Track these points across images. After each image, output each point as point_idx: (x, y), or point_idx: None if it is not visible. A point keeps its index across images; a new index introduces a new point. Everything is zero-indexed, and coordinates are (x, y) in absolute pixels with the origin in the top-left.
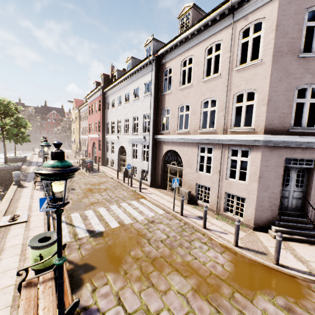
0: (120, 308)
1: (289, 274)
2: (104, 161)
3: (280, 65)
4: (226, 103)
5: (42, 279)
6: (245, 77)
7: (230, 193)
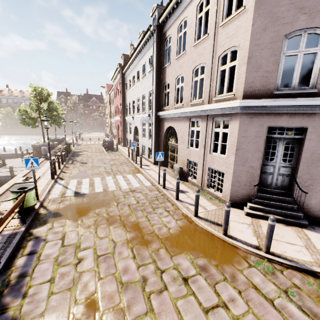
0: (60, 241)
1: (232, 244)
2: (125, 142)
3: (265, 9)
4: (212, 67)
5: None
6: (229, 33)
7: (213, 168)
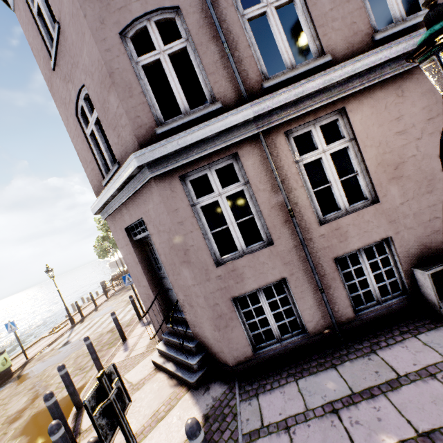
0: None
1: None
2: None
3: (57, 97)
4: None
5: None
6: None
7: None
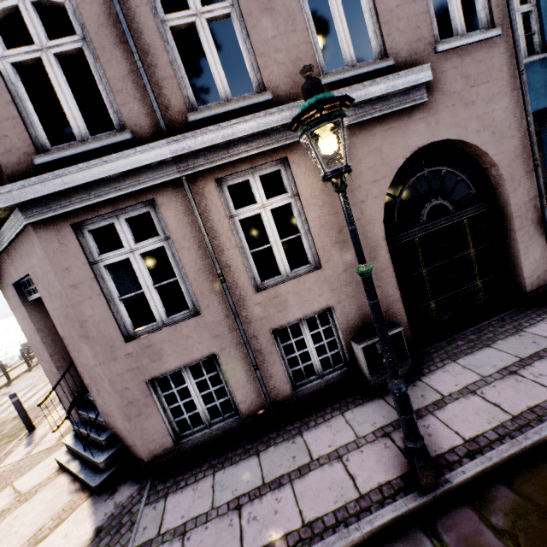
0: None
1: None
2: None
3: None
4: None
5: None
6: None
7: None
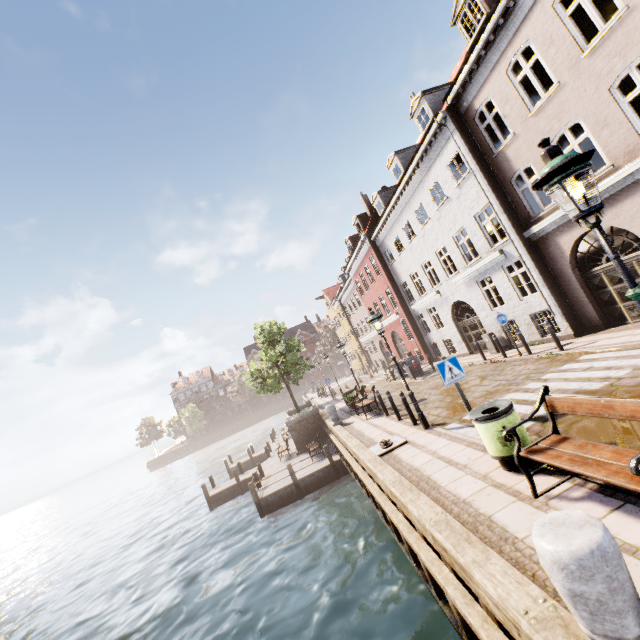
0: None
1: None
2: (428, 353)
3: None
4: None
5: (546, 444)
6: None
7: None
